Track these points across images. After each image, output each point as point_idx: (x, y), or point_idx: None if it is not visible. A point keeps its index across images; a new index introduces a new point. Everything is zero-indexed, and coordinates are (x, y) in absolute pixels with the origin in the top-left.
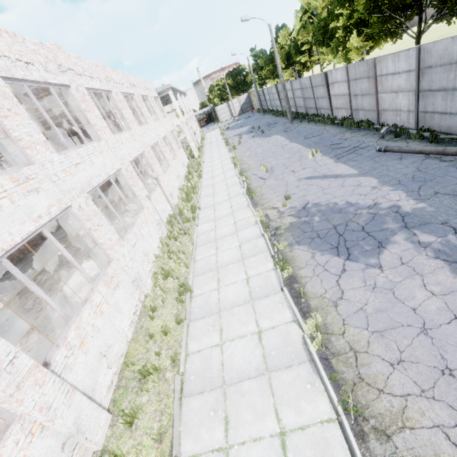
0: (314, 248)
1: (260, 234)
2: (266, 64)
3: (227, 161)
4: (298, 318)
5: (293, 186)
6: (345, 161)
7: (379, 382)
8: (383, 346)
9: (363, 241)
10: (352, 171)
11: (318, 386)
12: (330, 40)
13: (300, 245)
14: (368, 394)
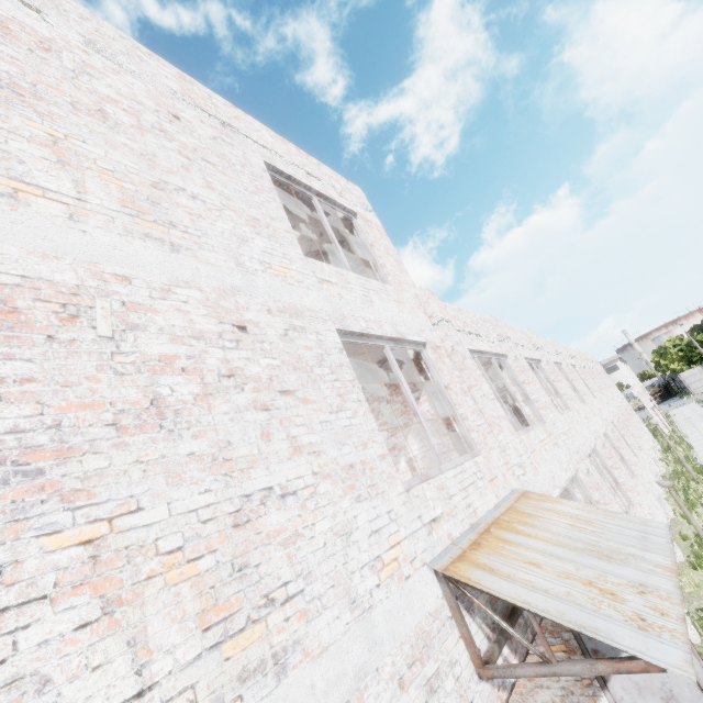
0: None
1: None
2: None
3: None
4: None
5: None
6: None
7: None
8: None
9: None
10: None
11: None
12: None
13: None
14: None
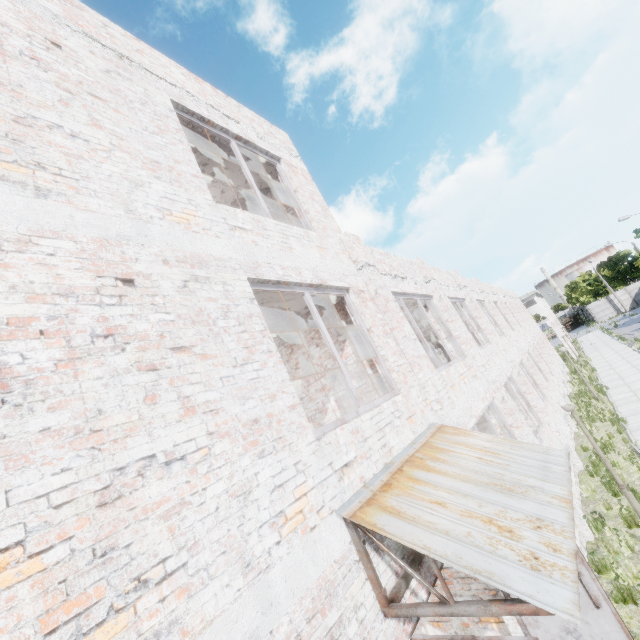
0: None
1: None
2: None
3: (629, 354)
4: None
5: None
6: None
7: None
8: None
9: None
10: None
11: None
12: None
13: None
14: None
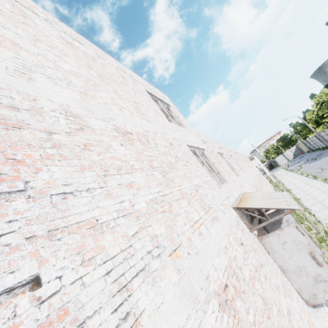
0: None
1: (323, 182)
2: (303, 129)
3: (296, 176)
4: None
5: None
6: None
7: None
8: None
9: None
10: None
11: None
12: None
13: None
14: None
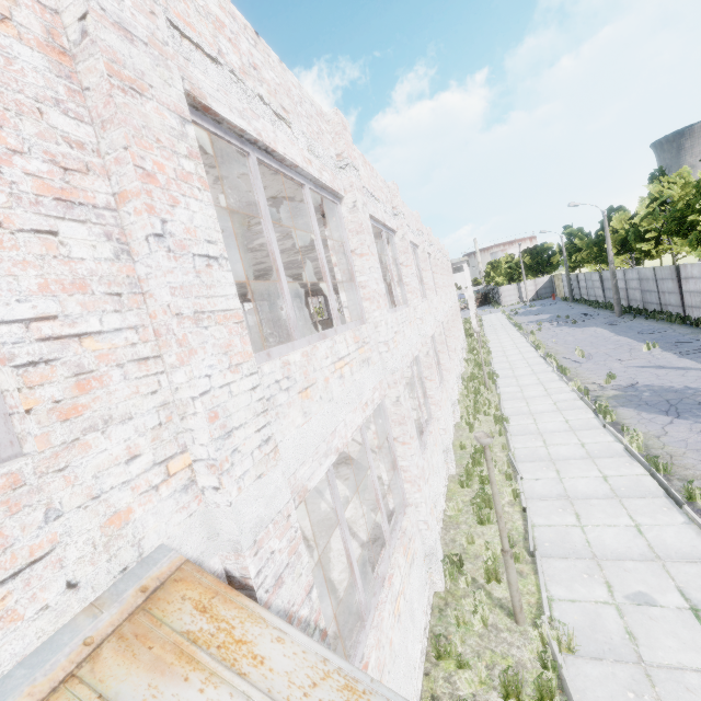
0: (640, 410)
1: (579, 398)
2: (589, 247)
3: (523, 344)
4: (620, 438)
5: (619, 371)
6: (693, 358)
7: (688, 466)
8: (697, 455)
9: (696, 410)
10: (699, 365)
11: (636, 465)
12: (688, 231)
13: (625, 408)
14: (677, 469)
